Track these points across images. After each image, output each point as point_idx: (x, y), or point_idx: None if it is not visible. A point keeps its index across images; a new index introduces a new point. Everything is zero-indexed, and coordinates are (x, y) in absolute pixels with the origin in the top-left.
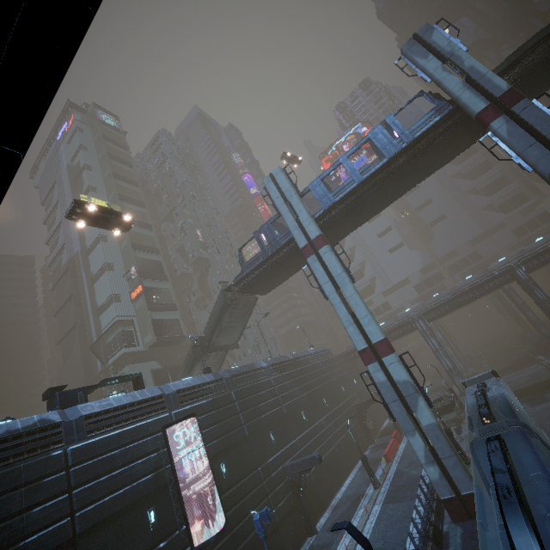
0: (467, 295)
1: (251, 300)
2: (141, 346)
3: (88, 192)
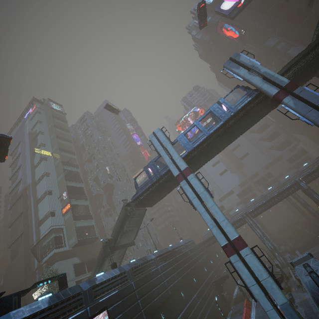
0: (273, 199)
1: (142, 211)
2: (67, 247)
3: (40, 146)
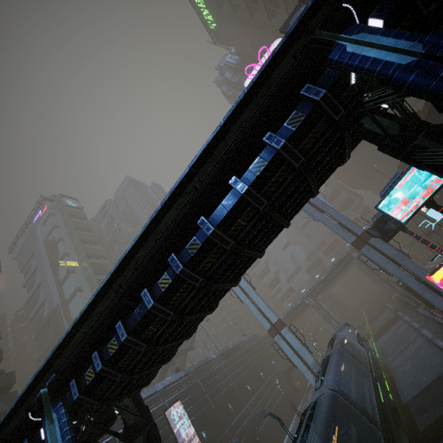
0: (330, 274)
1: None
2: None
3: (63, 257)
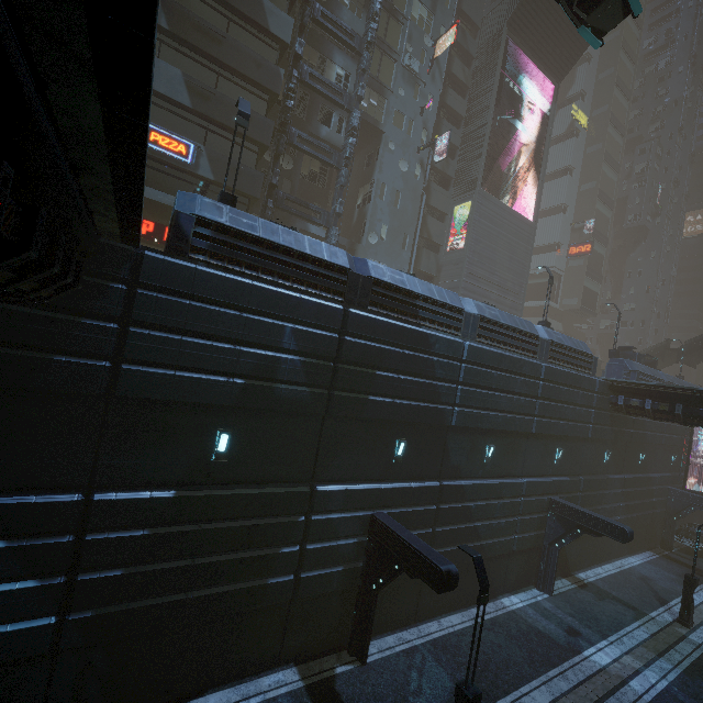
0: None
1: None
2: (558, 305)
3: (574, 98)
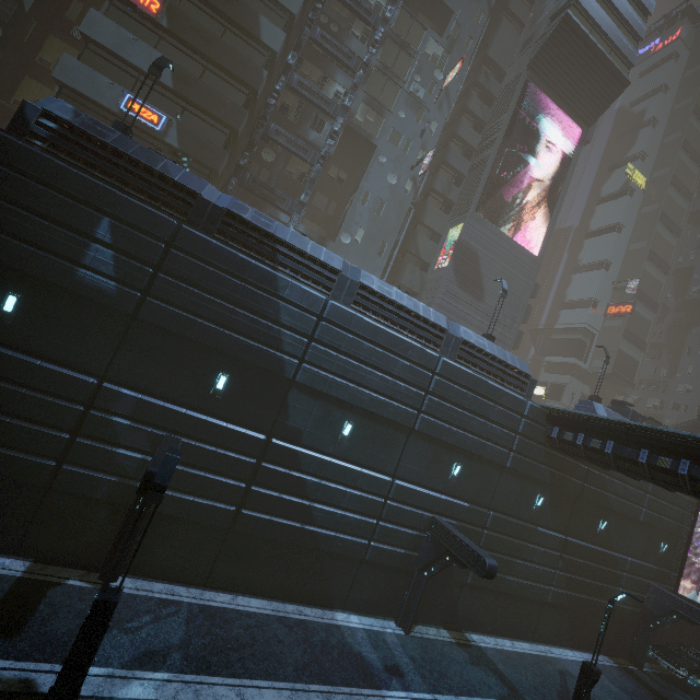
0: None
1: None
2: (586, 365)
3: (633, 158)
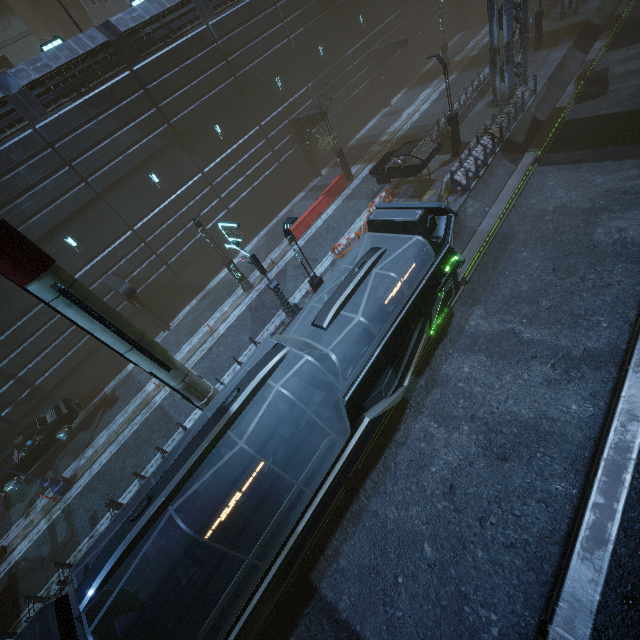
0: None
1: None
2: None
3: None
